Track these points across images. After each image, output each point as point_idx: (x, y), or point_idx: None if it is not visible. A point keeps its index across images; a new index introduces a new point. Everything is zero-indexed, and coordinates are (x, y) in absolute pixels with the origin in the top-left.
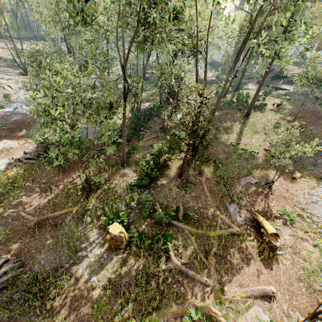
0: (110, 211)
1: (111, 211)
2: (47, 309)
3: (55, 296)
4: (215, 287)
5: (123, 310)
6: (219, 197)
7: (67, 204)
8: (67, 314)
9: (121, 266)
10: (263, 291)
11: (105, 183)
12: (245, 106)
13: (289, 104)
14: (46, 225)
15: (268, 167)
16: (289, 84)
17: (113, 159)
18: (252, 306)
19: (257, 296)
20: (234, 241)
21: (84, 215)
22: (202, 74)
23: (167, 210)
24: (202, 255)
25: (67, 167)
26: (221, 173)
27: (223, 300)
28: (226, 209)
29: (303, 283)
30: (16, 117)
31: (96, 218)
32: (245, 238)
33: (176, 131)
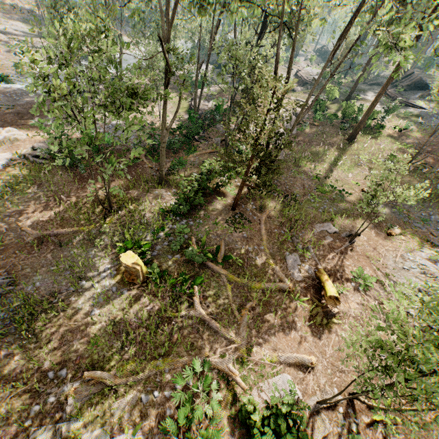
0: (130, 237)
1: (133, 238)
2: (36, 334)
3: (47, 322)
4: (241, 345)
5: (124, 351)
6: (279, 243)
7: (79, 222)
8: (57, 344)
9: (131, 303)
10: (300, 360)
11: (132, 203)
12: (352, 126)
13: (418, 130)
14: (48, 242)
15: (359, 215)
16: (428, 100)
17: (150, 173)
18: (281, 373)
19: (291, 364)
20: (282, 298)
21: (98, 238)
22: (303, 69)
23: (205, 248)
24: (235, 308)
25: (86, 175)
26: (290, 213)
27: (247, 360)
28: (284, 259)
29: (355, 360)
30: (28, 99)
31: (113, 243)
32: (297, 298)
33: (242, 147)
